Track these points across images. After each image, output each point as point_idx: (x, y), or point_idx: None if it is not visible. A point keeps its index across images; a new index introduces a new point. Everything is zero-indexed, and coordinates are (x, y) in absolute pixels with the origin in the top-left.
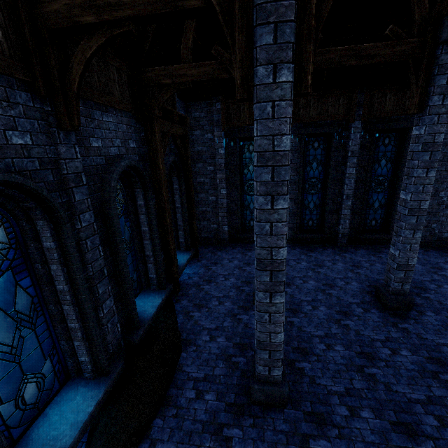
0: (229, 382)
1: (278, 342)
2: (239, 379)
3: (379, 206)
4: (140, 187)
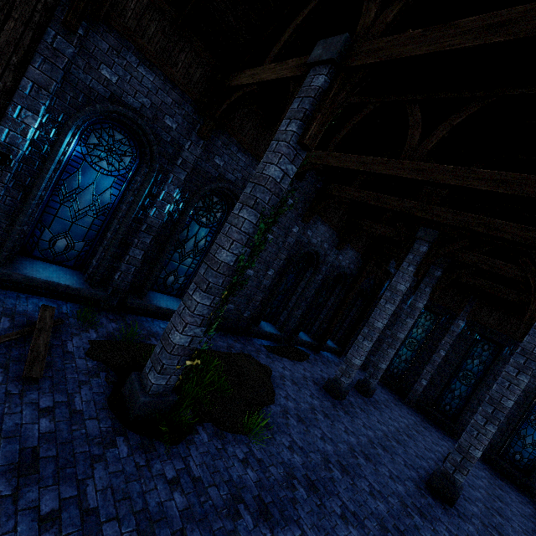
0: (318, 380)
1: (354, 363)
2: (323, 383)
3: (531, 443)
4: (342, 284)
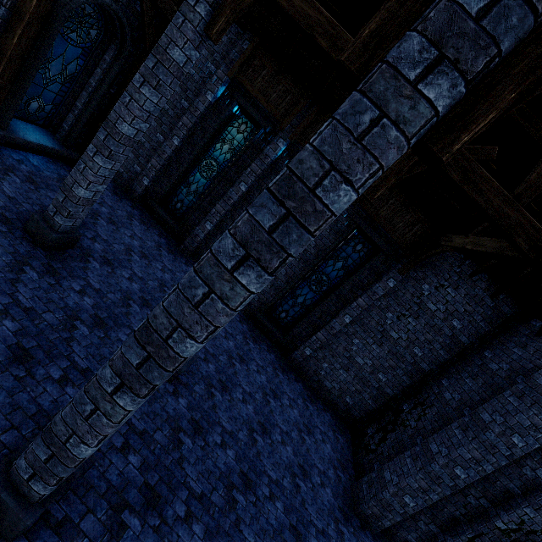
0: None
1: None
2: None
3: (301, 303)
4: None
